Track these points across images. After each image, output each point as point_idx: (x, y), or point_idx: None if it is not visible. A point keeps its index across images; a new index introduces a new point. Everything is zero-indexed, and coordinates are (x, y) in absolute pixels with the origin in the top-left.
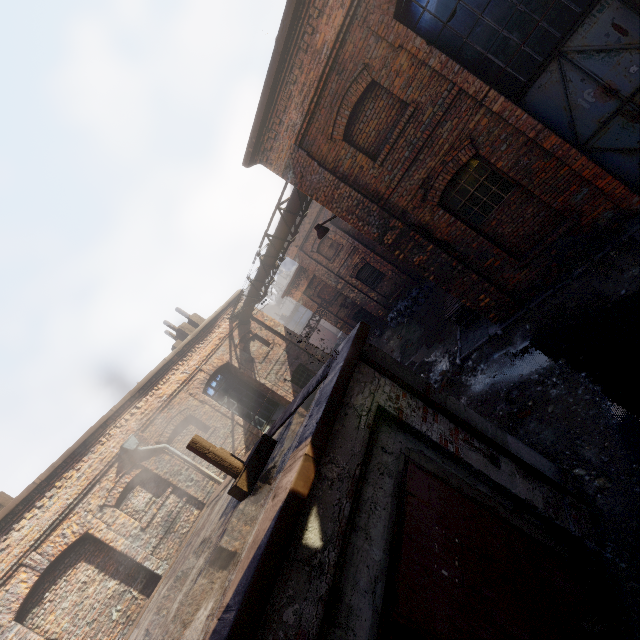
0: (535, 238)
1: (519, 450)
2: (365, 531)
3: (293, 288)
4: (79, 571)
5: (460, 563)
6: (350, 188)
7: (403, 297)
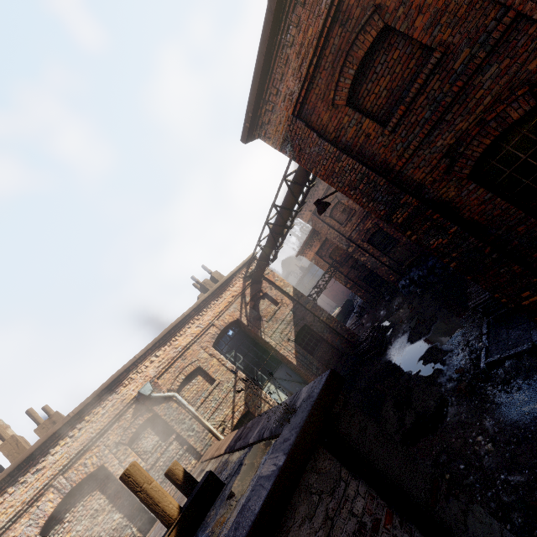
0: None
1: None
2: None
3: (306, 248)
4: (94, 498)
5: None
6: (353, 160)
7: (418, 264)
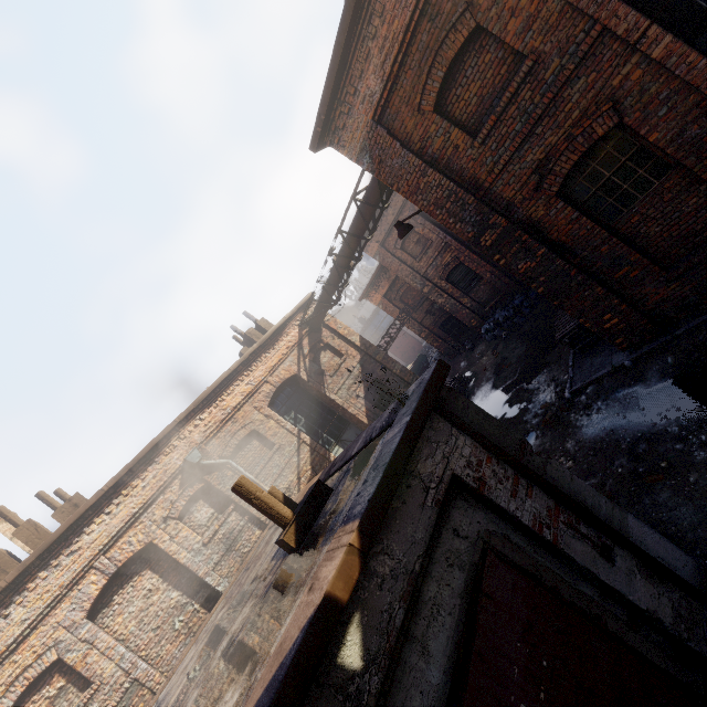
0: (695, 240)
1: (643, 537)
2: (422, 643)
3: (372, 290)
4: (144, 578)
5: (547, 696)
6: (440, 175)
7: (503, 305)
